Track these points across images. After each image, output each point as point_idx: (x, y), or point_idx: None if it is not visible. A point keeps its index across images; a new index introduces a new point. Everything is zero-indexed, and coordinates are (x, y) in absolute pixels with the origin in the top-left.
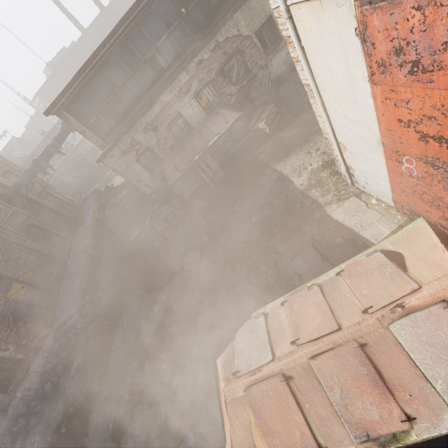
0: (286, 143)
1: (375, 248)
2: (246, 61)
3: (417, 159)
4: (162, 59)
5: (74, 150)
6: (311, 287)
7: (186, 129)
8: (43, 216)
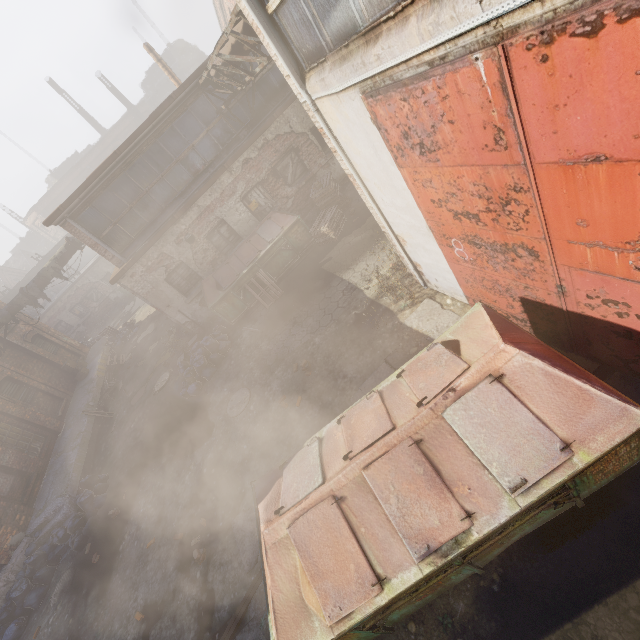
0: (355, 248)
1: (436, 342)
2: (302, 159)
3: (462, 241)
4: (199, 158)
5: (81, 277)
6: (371, 395)
7: (232, 238)
8: (27, 367)
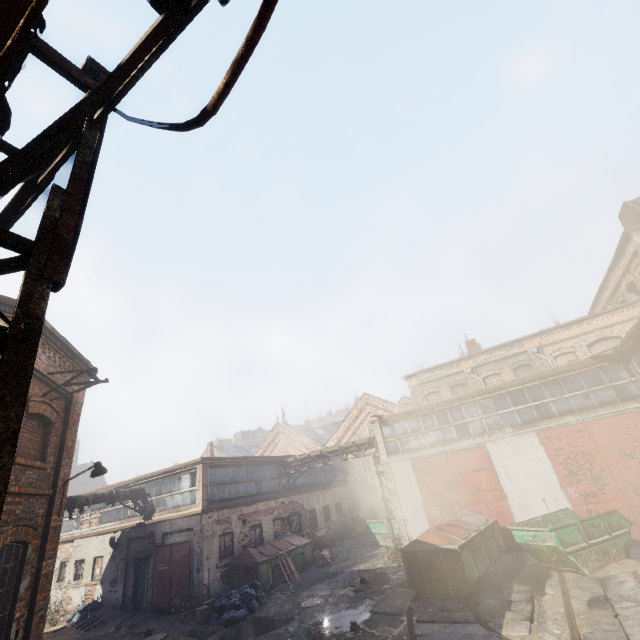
0: (349, 565)
1: None
2: (301, 522)
3: (436, 507)
4: (263, 487)
5: None
6: None
7: (258, 540)
8: None
